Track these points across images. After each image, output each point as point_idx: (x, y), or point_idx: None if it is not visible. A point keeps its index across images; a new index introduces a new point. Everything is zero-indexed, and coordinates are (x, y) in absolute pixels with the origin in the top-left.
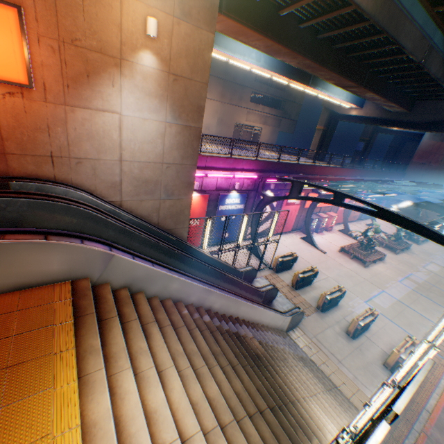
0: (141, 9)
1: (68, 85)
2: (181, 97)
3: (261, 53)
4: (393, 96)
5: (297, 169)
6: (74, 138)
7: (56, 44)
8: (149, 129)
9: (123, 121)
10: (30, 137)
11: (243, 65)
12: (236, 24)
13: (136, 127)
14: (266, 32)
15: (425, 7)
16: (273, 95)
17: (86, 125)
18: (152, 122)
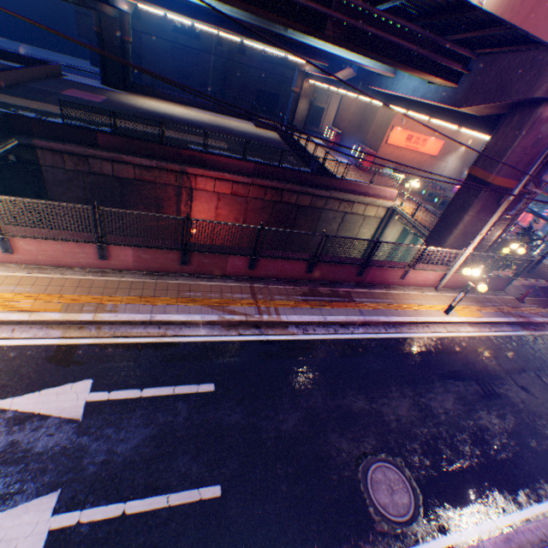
0: (467, 137)
1: (441, 156)
2: (465, 159)
3: None
4: None
5: None
6: (433, 169)
7: (444, 147)
8: (451, 168)
9: (446, 165)
10: (426, 168)
11: None
12: None
13: (448, 167)
14: None
15: None
16: None
17: (438, 166)
18: (453, 166)
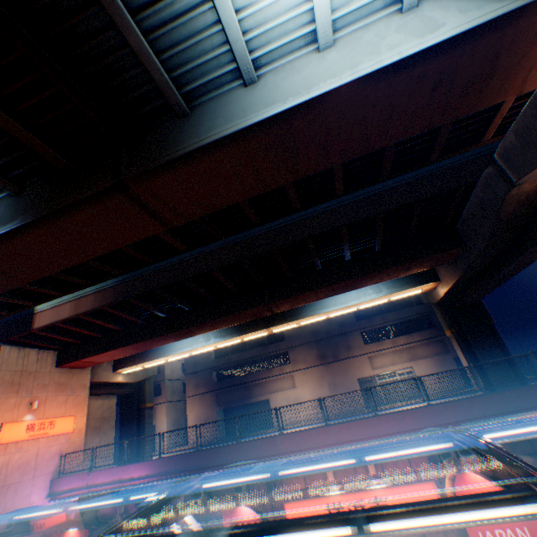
0: None
1: None
2: None
3: (209, 333)
4: (360, 267)
5: (232, 452)
6: None
7: None
8: None
9: None
10: None
11: (207, 348)
12: (93, 356)
13: None
14: (115, 346)
15: (86, 287)
16: (398, 317)
17: None
18: None
